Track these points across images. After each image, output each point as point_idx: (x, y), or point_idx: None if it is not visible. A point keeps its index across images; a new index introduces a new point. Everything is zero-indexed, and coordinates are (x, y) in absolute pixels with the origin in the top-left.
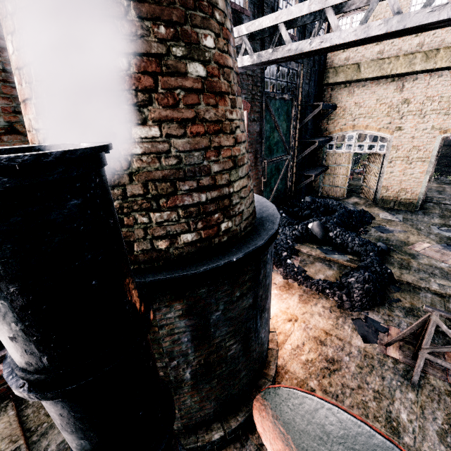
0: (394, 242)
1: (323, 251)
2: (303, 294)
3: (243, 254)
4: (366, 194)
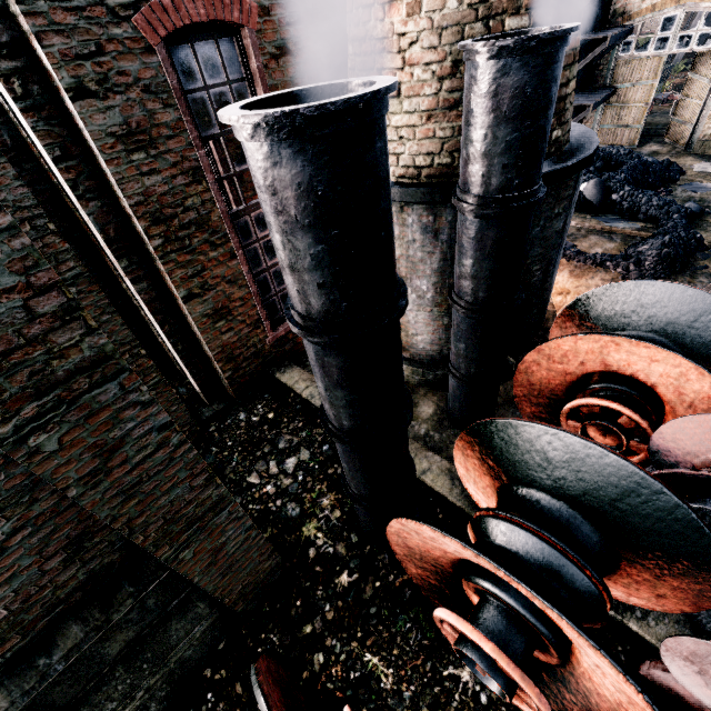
0: None
1: (602, 220)
2: (574, 270)
3: (576, 161)
4: (674, 135)
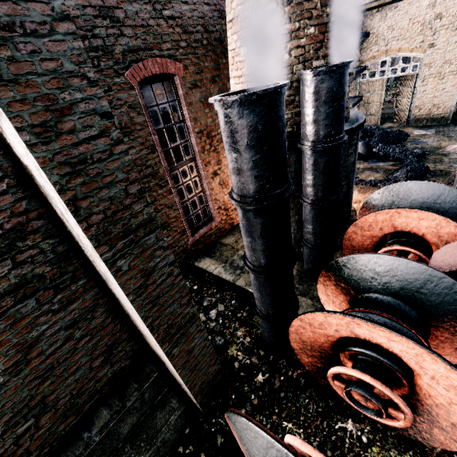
0: (428, 149)
1: (370, 163)
2: (361, 189)
3: (356, 125)
4: (399, 117)
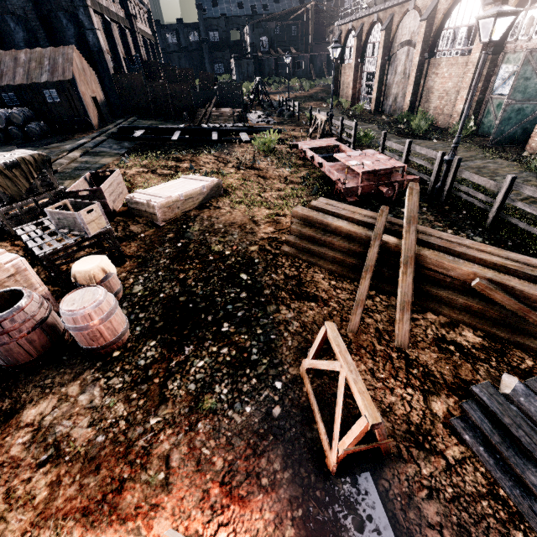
0: None
1: None
2: None
3: None
4: None
